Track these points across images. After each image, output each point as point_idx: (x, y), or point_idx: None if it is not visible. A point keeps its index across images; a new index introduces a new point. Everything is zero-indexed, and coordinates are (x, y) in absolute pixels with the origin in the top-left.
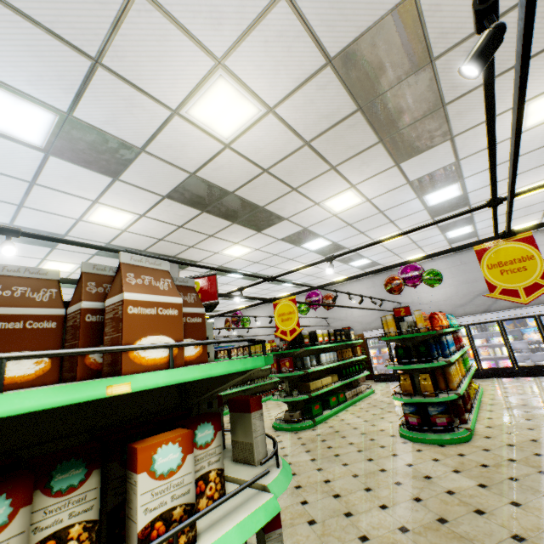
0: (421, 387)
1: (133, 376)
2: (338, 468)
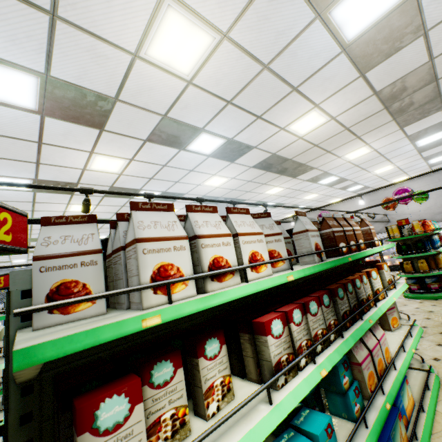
0: (419, 267)
1: (383, 246)
2: None
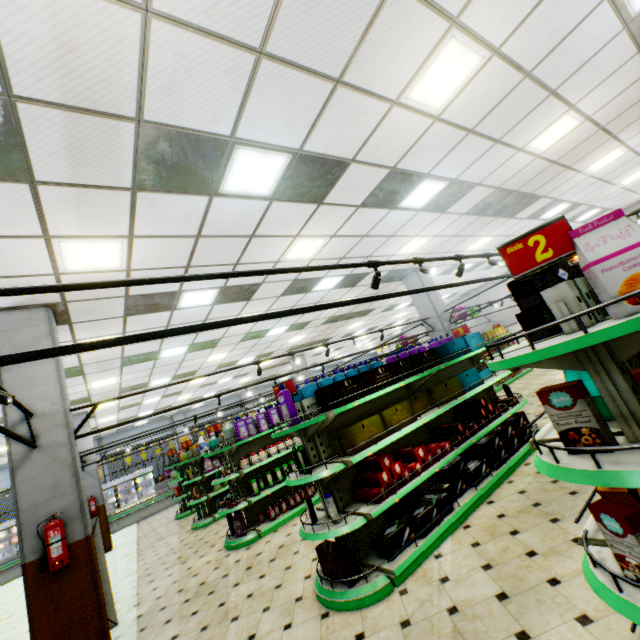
0: None
1: None
2: None
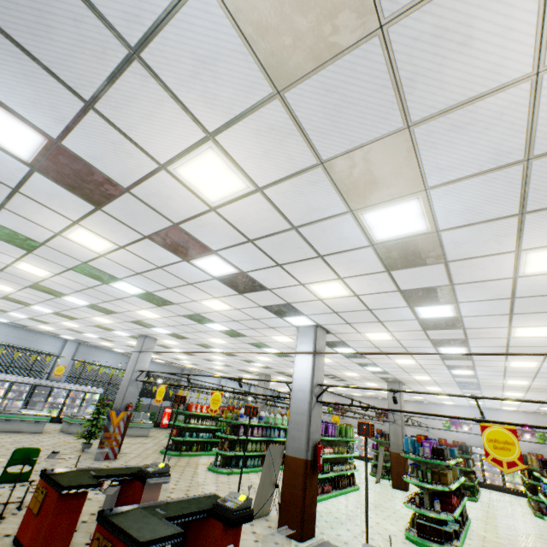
0: None
1: None
2: (525, 520)
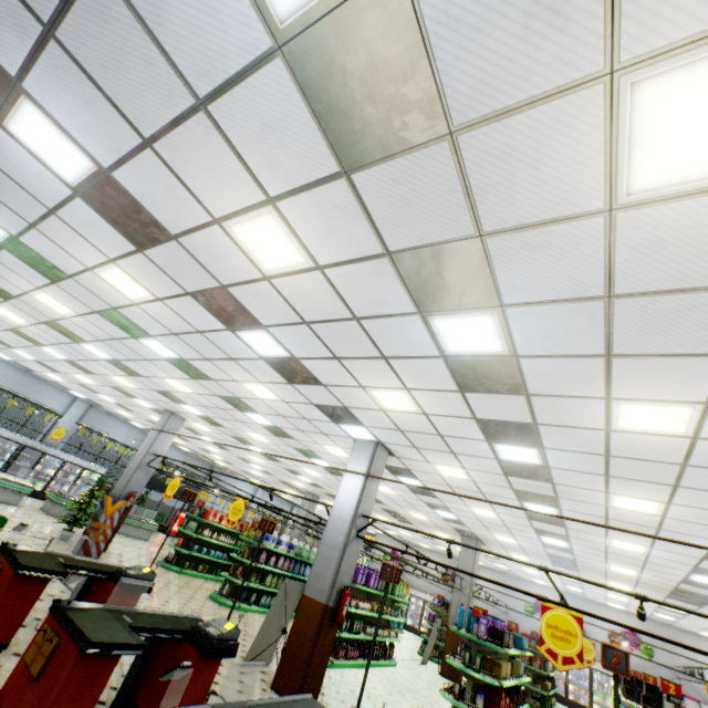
0: None
1: None
2: None
